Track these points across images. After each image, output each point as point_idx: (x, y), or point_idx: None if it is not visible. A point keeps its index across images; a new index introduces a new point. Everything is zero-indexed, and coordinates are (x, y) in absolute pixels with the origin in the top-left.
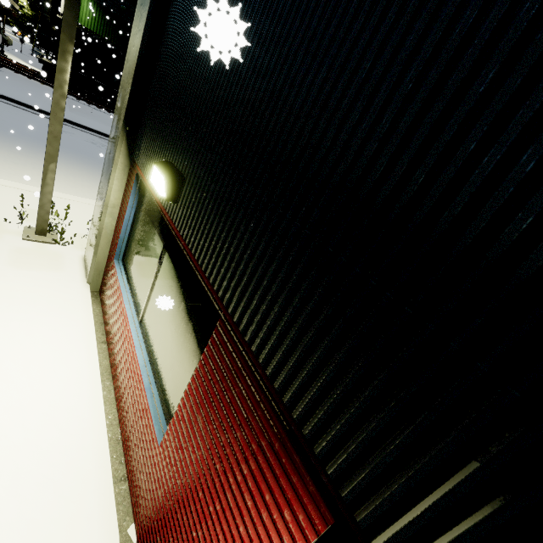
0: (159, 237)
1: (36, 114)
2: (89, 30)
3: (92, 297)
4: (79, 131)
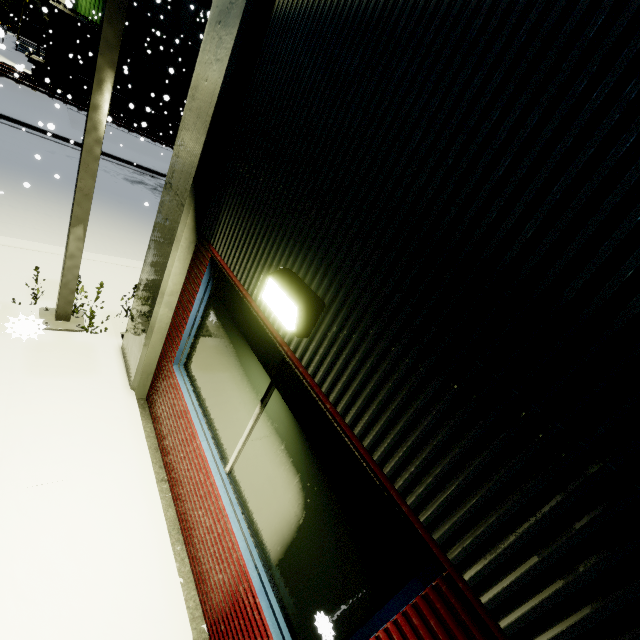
0: (257, 361)
1: (31, 133)
2: (92, 21)
3: (139, 408)
4: None
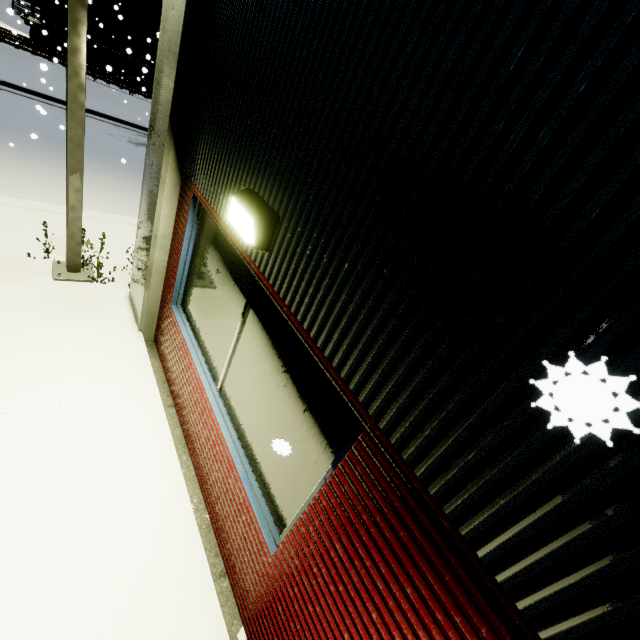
0: (236, 287)
1: (35, 99)
2: None
3: (147, 348)
4: (90, 118)
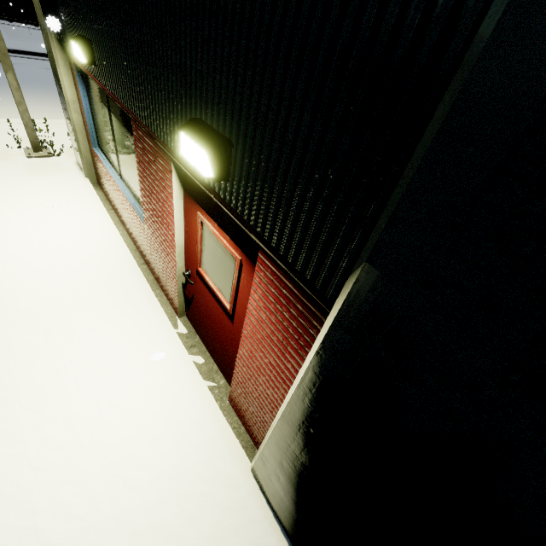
0: (105, 107)
1: None
2: None
3: (94, 186)
4: (28, 59)
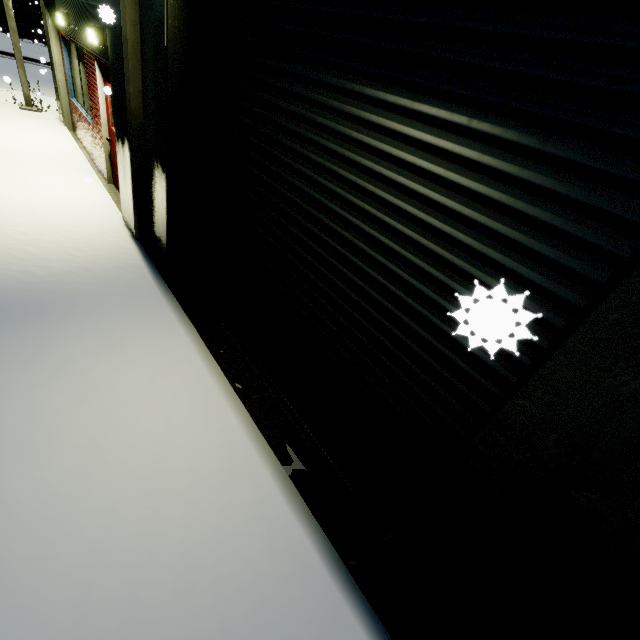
0: (77, 60)
1: None
2: None
3: (70, 132)
4: (33, 65)
